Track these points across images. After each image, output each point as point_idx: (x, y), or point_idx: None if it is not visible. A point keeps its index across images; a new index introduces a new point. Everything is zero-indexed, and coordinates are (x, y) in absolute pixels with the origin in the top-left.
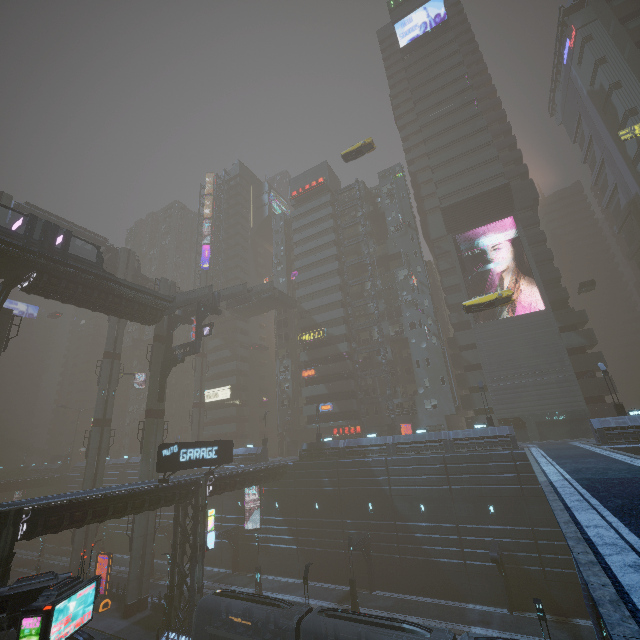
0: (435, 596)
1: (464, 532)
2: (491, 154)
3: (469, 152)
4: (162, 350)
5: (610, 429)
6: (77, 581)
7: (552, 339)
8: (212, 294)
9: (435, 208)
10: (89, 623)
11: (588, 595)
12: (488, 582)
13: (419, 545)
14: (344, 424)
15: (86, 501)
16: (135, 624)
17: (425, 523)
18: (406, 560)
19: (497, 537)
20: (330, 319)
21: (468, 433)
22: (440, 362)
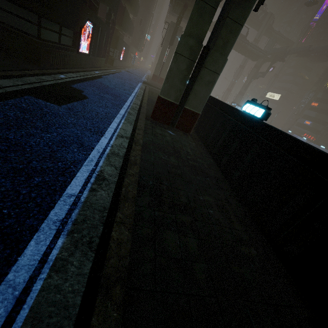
0: None
1: None
2: None
3: None
4: (255, 71)
5: None
6: None
7: None
8: (285, 51)
9: None
10: None
11: None
12: None
13: None
14: (308, 133)
15: None
16: None
17: None
18: None
19: None
20: None
21: None
22: None
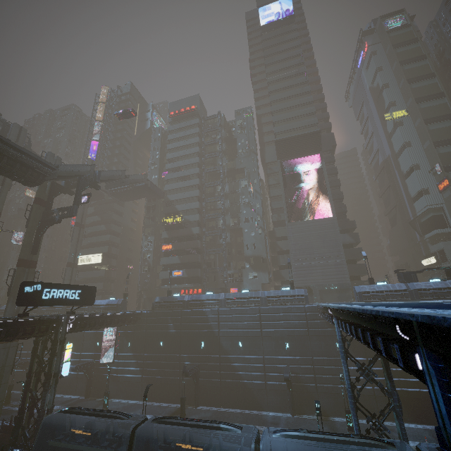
0: (242, 408)
1: (267, 361)
2: (311, 110)
3: (297, 106)
4: (41, 212)
5: (365, 292)
6: None
7: (335, 236)
8: (93, 172)
9: (271, 142)
10: None
11: (352, 395)
12: (279, 396)
13: (235, 371)
14: (190, 286)
15: None
16: None
17: (241, 355)
18: (224, 383)
19: (289, 364)
20: (188, 209)
21: (277, 293)
22: (262, 247)
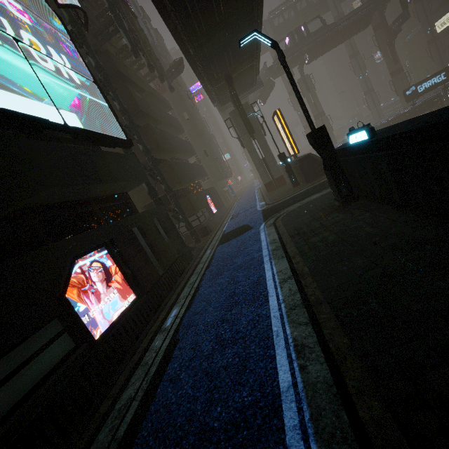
0: None
1: None
2: None
3: None
4: (382, 33)
5: None
6: None
7: None
8: None
9: None
10: None
11: None
12: None
13: None
14: None
15: (379, 126)
16: None
17: None
18: None
19: None
20: None
21: None
22: None
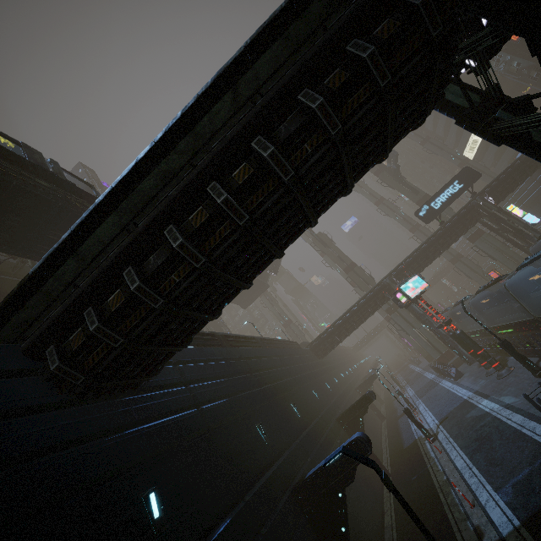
0: None
1: None
2: None
3: None
4: (386, 175)
5: None
6: (406, 279)
7: None
8: None
9: None
10: None
11: None
12: None
13: None
14: None
15: (411, 259)
16: None
17: None
18: None
19: None
20: None
21: None
22: None
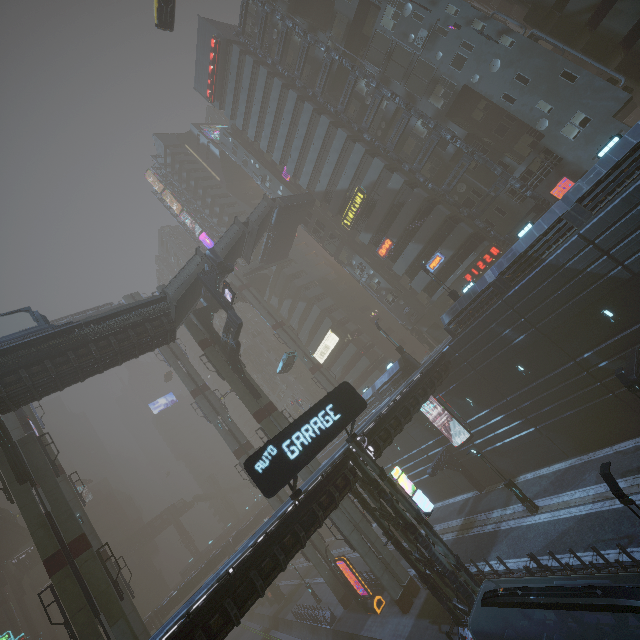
0: None
1: None
2: None
3: None
4: (219, 351)
5: None
6: None
7: None
8: (205, 257)
9: None
10: (376, 633)
11: None
12: None
13: None
14: (472, 260)
15: (211, 598)
16: (419, 618)
17: None
18: None
19: None
20: (355, 170)
21: None
22: (542, 58)
